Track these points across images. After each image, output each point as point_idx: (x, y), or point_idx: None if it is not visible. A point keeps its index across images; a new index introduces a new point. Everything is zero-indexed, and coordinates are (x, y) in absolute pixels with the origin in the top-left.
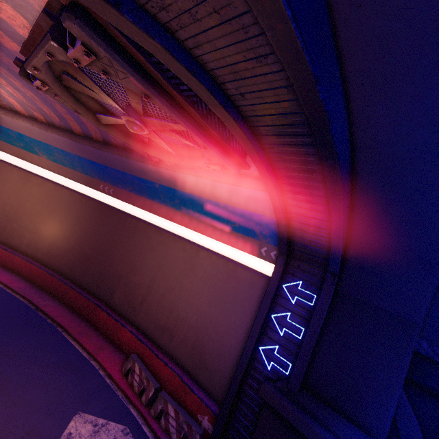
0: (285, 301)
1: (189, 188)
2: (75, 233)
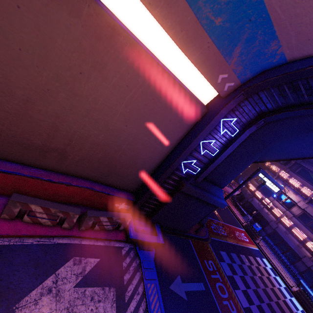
0: (216, 132)
1: None
2: None
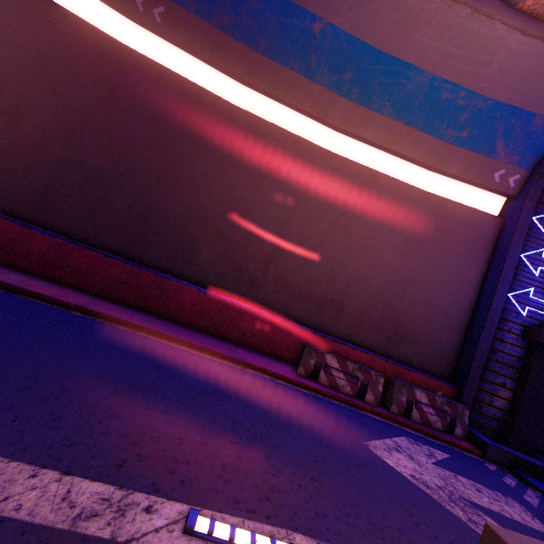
0: (536, 236)
1: (417, 44)
2: (36, 105)
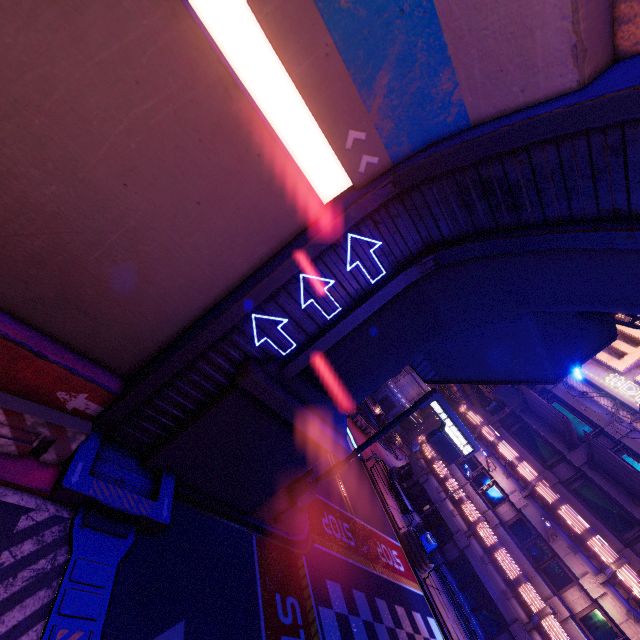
0: (336, 261)
1: None
2: None
